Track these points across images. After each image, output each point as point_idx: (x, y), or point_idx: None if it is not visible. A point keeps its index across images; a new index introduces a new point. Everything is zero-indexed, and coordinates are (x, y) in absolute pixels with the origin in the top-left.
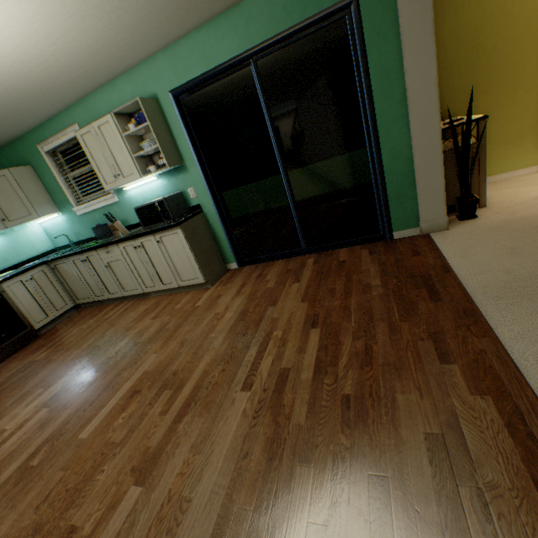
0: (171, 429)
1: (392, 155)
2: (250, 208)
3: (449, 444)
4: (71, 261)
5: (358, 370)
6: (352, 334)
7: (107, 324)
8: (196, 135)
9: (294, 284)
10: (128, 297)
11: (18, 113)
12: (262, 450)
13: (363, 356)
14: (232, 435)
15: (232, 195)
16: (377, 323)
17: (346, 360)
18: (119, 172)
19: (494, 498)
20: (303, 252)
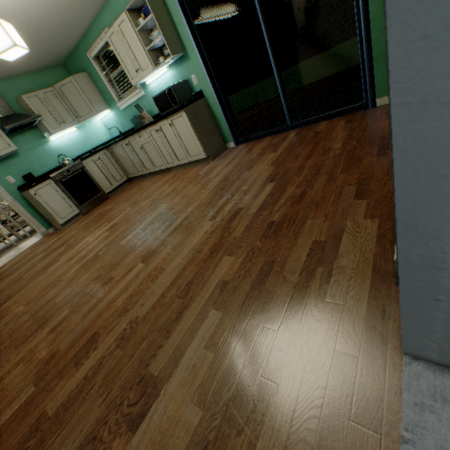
0: (164, 240)
1: (380, 4)
2: (264, 99)
3: (327, 246)
4: (120, 146)
5: (288, 207)
6: (297, 184)
7: (144, 189)
8: (193, 20)
9: (271, 154)
10: (158, 172)
11: (67, 25)
12: (209, 249)
13: (297, 198)
14: (195, 242)
15: (253, 89)
16: (320, 176)
17: (283, 201)
18: (139, 67)
19: (338, 273)
20: (289, 128)
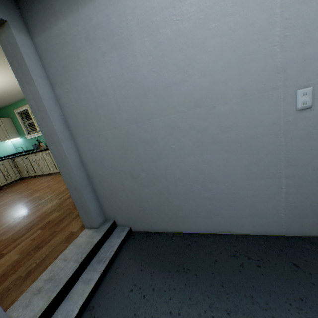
0: (31, 209)
1: None
2: None
3: None
4: (21, 158)
5: None
6: None
7: (30, 185)
8: None
9: None
10: (44, 175)
11: (6, 100)
12: (50, 210)
13: None
14: (46, 209)
15: None
16: None
17: None
18: None
19: None
20: None
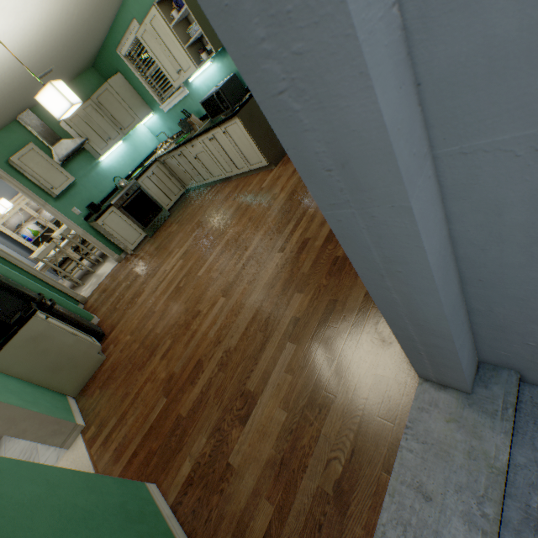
0: (239, 273)
1: None
2: None
3: None
4: (172, 157)
5: None
6: None
7: (206, 205)
8: None
9: None
10: (217, 181)
11: (93, 29)
12: (281, 285)
13: None
14: (268, 277)
15: None
16: None
17: None
18: (179, 68)
19: None
20: None
